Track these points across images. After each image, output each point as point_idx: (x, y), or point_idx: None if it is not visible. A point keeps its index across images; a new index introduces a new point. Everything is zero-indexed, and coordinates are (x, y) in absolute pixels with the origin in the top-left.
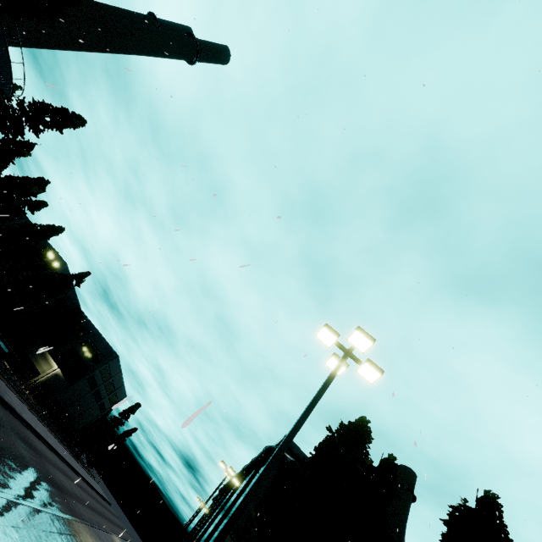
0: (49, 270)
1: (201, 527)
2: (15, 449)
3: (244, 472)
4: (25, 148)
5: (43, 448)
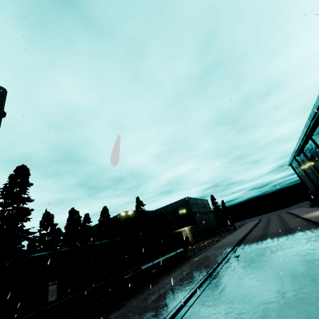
0: (129, 219)
1: (316, 171)
2: (288, 258)
3: (317, 124)
4: (48, 216)
5: (249, 242)
